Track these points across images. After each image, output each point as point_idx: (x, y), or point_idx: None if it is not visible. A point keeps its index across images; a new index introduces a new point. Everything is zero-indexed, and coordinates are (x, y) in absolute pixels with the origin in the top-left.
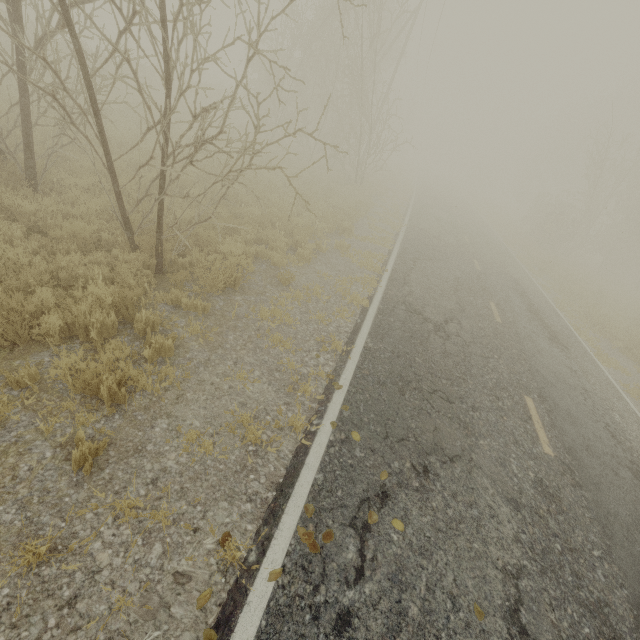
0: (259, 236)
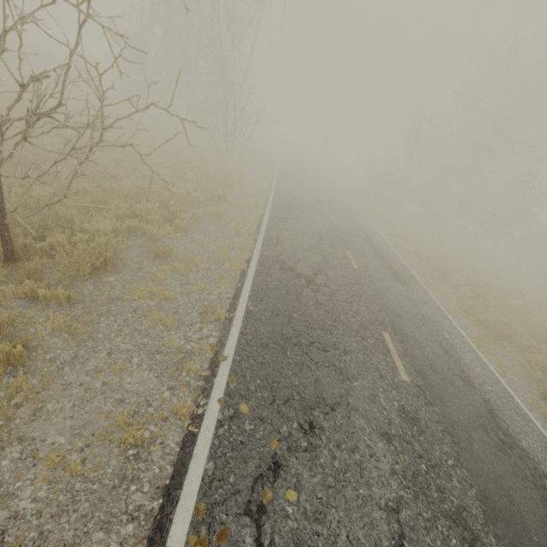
0: (132, 209)
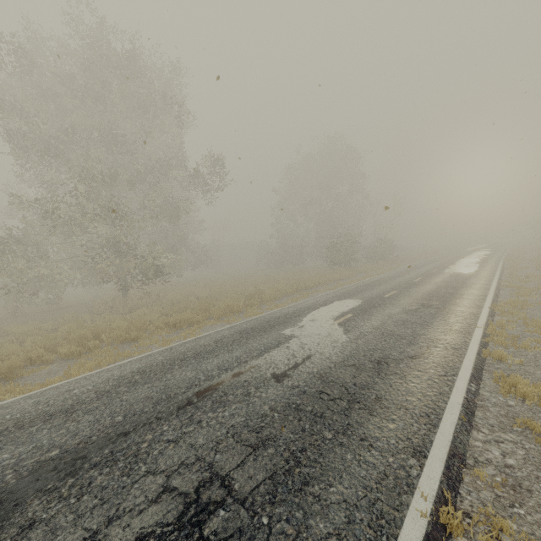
0: None
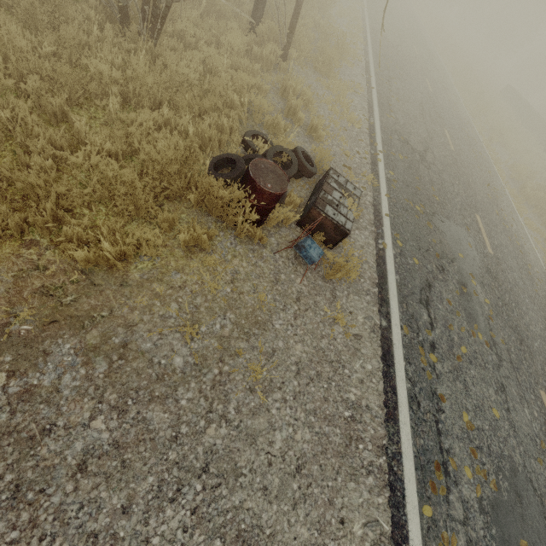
0: None
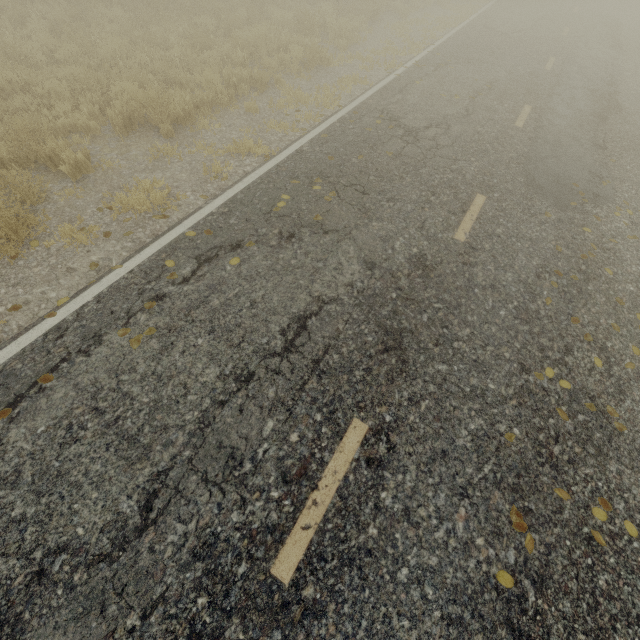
0: None
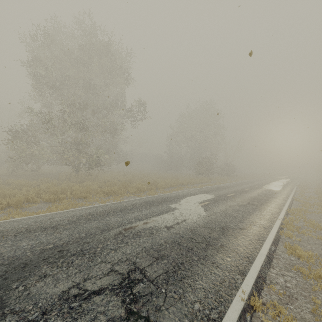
0: None
